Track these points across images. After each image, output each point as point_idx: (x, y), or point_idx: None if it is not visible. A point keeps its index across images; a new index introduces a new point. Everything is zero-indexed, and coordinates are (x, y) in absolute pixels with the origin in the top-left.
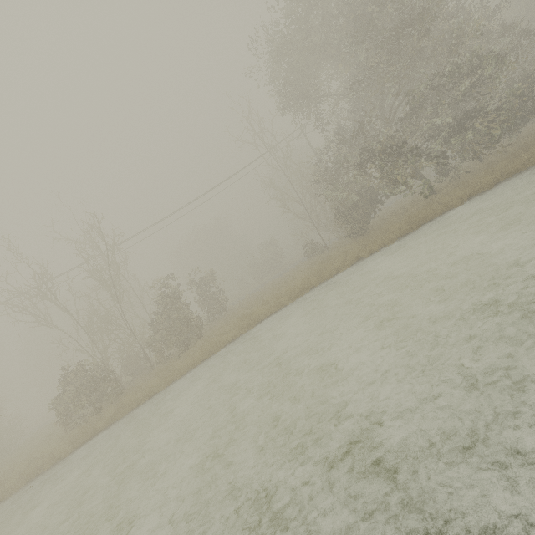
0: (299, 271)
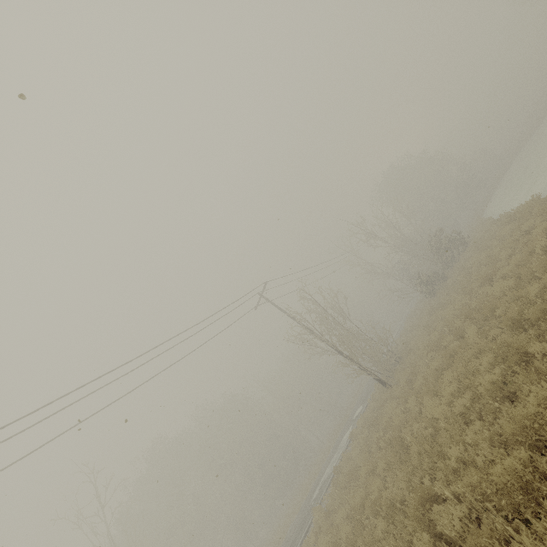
0: None
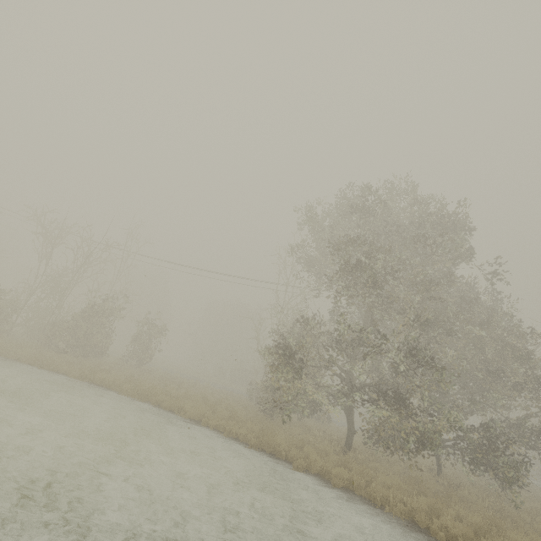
0: (206, 392)
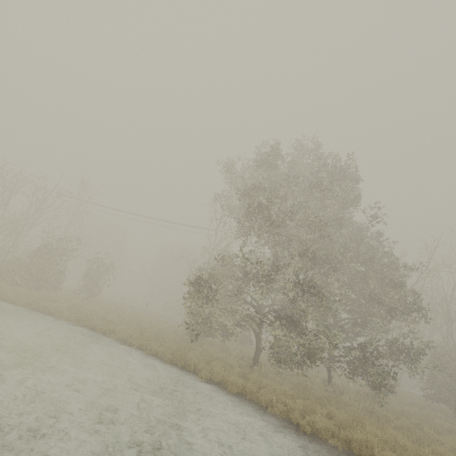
0: (144, 319)
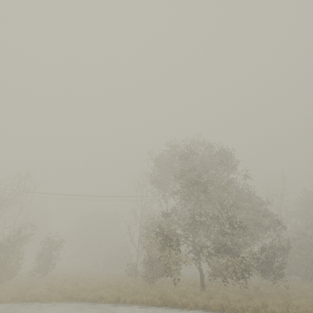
0: (103, 280)
